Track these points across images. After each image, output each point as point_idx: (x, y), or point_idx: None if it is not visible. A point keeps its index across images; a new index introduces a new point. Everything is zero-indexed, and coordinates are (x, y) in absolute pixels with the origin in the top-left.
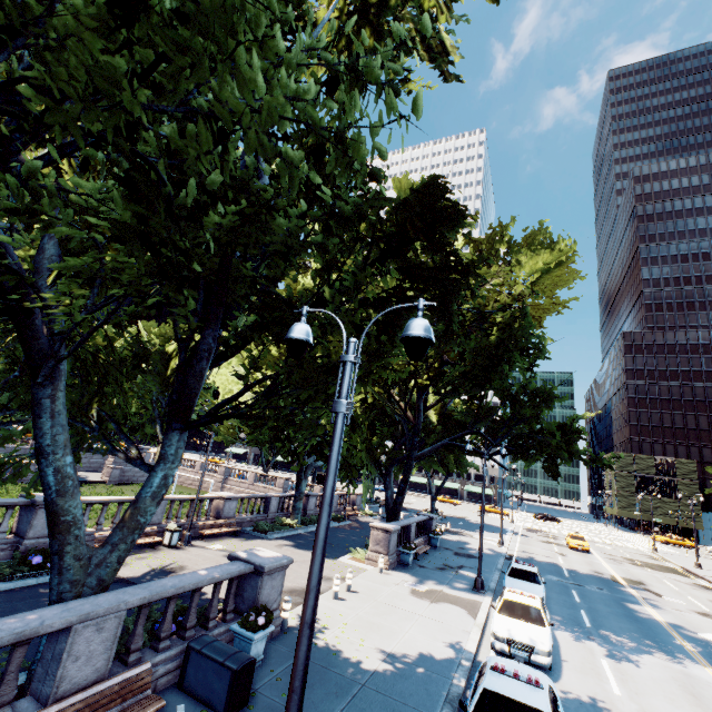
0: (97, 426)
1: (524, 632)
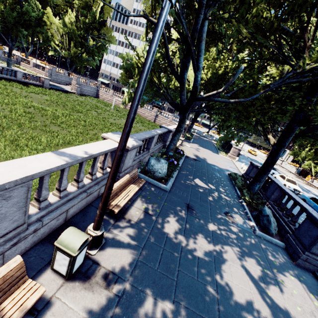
0: (254, 125)
1: (296, 187)
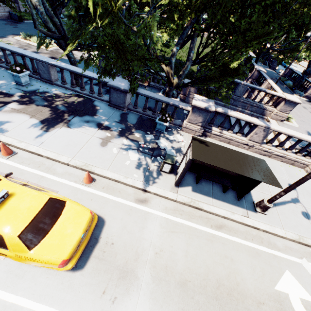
0: None
1: None
